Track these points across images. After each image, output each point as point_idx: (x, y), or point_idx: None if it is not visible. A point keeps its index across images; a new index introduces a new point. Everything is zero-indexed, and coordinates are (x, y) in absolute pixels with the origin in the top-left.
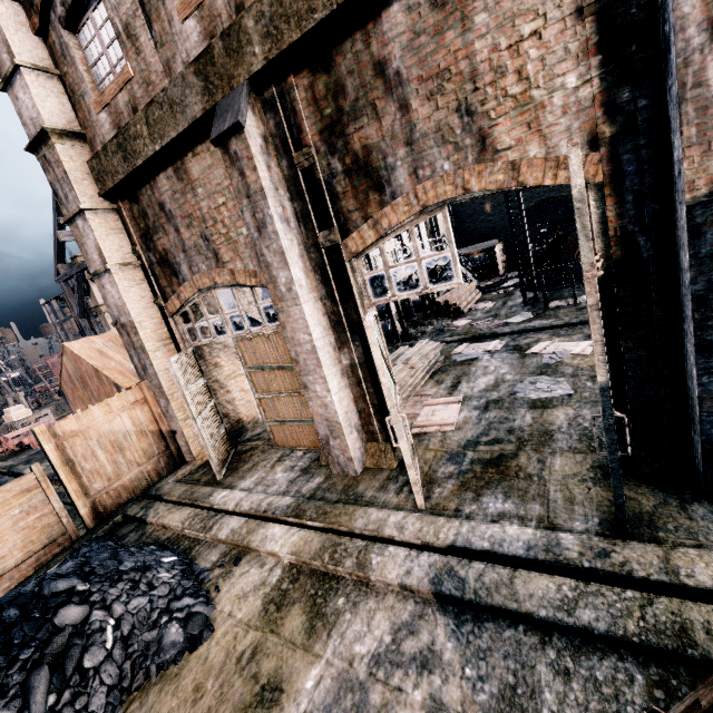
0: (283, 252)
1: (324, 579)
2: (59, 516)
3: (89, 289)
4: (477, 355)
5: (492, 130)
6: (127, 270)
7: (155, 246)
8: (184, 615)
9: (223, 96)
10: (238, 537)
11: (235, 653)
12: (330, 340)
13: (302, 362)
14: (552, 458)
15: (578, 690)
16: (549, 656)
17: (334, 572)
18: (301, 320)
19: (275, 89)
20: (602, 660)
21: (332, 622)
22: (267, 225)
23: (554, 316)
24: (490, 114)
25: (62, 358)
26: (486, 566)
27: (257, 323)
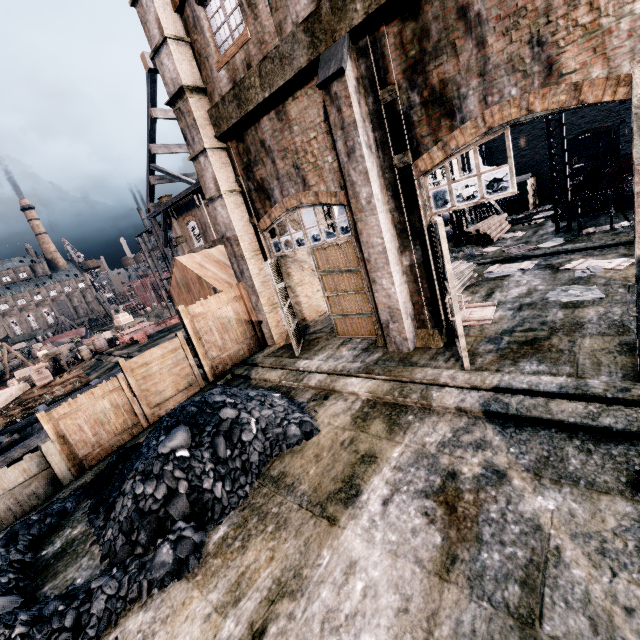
0: (367, 172)
1: (395, 407)
2: (193, 370)
3: (171, 223)
4: (509, 273)
5: (560, 57)
6: (233, 196)
7: (254, 176)
8: (298, 421)
9: (326, 48)
10: (325, 384)
11: (338, 441)
12: (395, 244)
13: (373, 261)
14: (581, 339)
15: (597, 459)
16: (575, 443)
17: (402, 402)
18: (376, 227)
19: (369, 38)
20: (617, 445)
21: (406, 427)
22: (356, 151)
23: (587, 241)
24: (559, 43)
25: (173, 269)
26: (525, 397)
27: (332, 235)
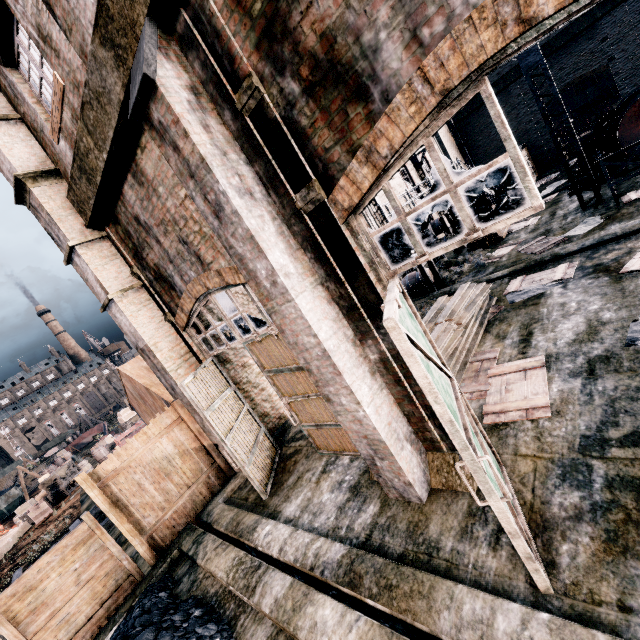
0: (252, 236)
1: None
2: (119, 560)
3: None
4: (542, 290)
5: None
6: (130, 294)
7: (147, 264)
8: None
9: (133, 56)
10: (283, 616)
11: None
12: (345, 333)
13: (315, 371)
14: None
15: None
16: None
17: None
18: (299, 319)
19: (186, 14)
20: None
21: None
22: (224, 206)
23: (638, 213)
24: None
25: (122, 379)
26: None
27: (262, 323)
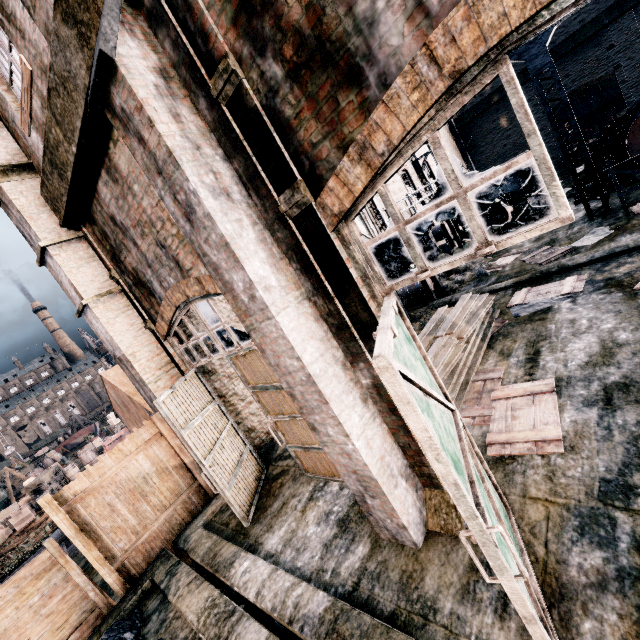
0: (226, 243)
1: None
2: (85, 591)
3: None
4: (549, 304)
5: None
6: (108, 299)
7: (125, 267)
8: None
9: (96, 33)
10: None
11: None
12: (334, 355)
13: (299, 397)
14: None
15: None
16: None
17: None
18: (280, 339)
19: None
20: None
21: None
22: (195, 208)
23: None
24: None
25: (105, 386)
26: None
27: (246, 336)
